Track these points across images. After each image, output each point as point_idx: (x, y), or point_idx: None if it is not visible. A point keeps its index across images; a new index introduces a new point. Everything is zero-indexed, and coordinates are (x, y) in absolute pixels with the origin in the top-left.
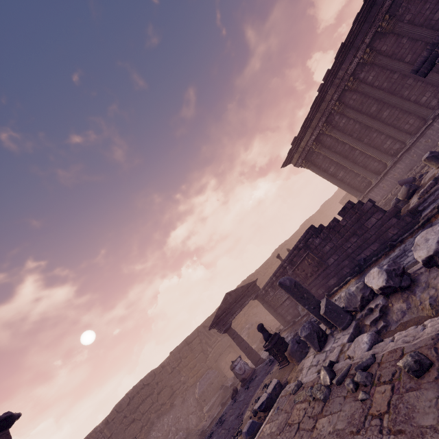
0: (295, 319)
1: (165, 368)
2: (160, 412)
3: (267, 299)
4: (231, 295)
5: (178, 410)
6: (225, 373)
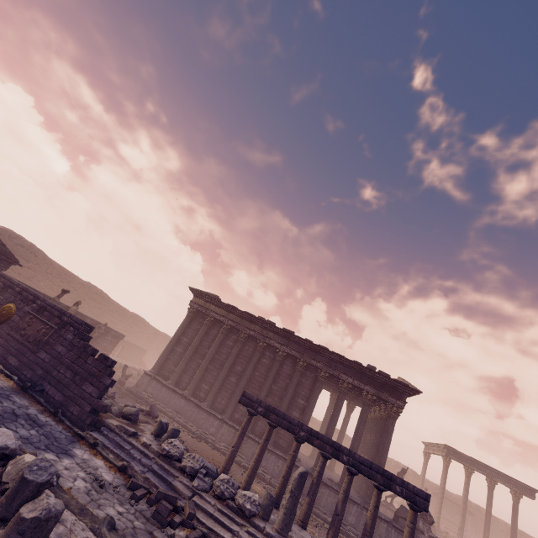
0: None
1: None
2: None
3: None
4: None
5: None
6: None
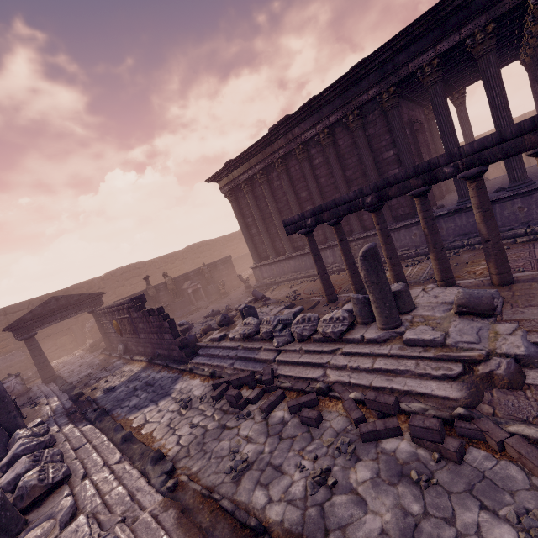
0: (113, 353)
1: None
2: None
3: (101, 320)
4: (59, 300)
5: None
6: (48, 353)
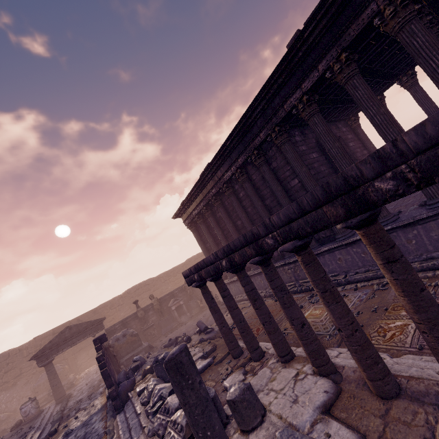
0: None
1: (22, 352)
2: (1, 388)
3: None
4: (71, 329)
5: (17, 390)
6: (82, 363)
